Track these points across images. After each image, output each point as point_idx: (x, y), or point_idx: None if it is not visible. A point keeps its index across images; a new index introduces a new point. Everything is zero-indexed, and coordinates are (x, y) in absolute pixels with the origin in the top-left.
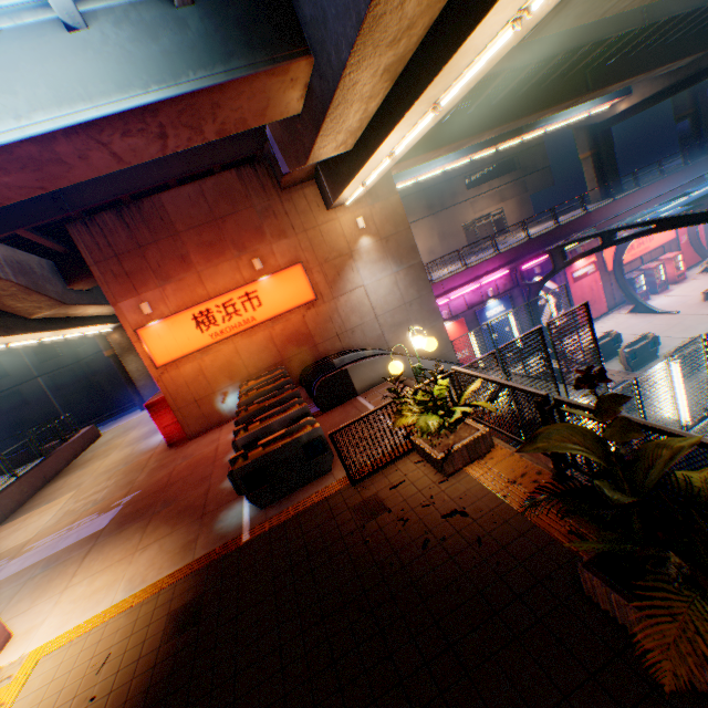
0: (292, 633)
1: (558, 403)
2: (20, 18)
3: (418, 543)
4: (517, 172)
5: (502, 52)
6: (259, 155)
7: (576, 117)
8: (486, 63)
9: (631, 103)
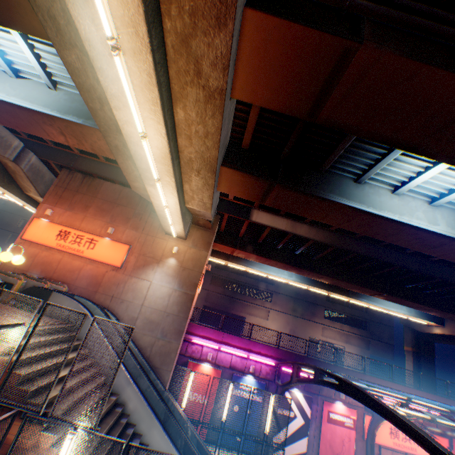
0: None
1: None
2: (41, 80)
3: None
4: (365, 330)
5: (167, 161)
6: None
7: (396, 313)
8: (163, 163)
9: (443, 331)
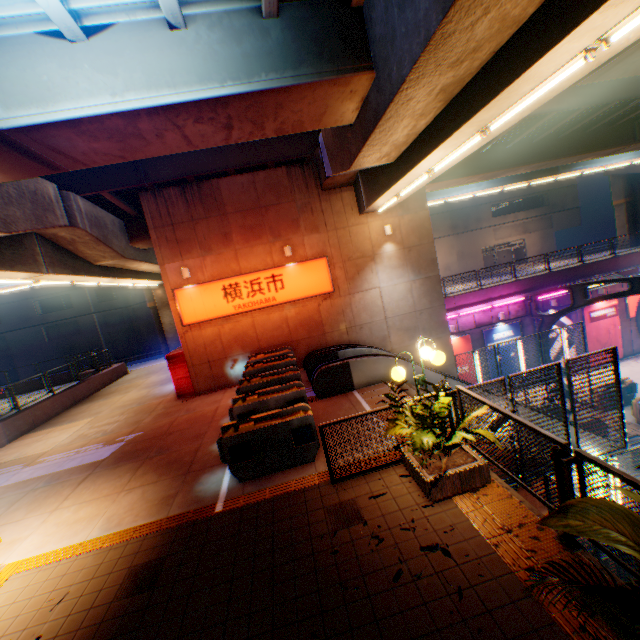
0: (237, 635)
1: (580, 457)
2: (135, 15)
3: (389, 572)
4: (544, 207)
5: (565, 84)
6: (309, 158)
7: (616, 165)
8: (545, 93)
9: None
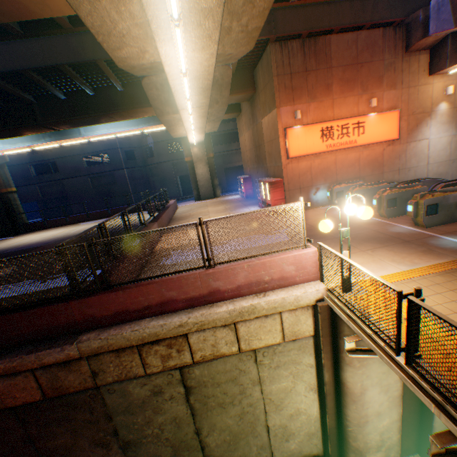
0: None
1: None
2: None
3: None
4: None
5: None
6: (395, 23)
7: None
8: None
9: None
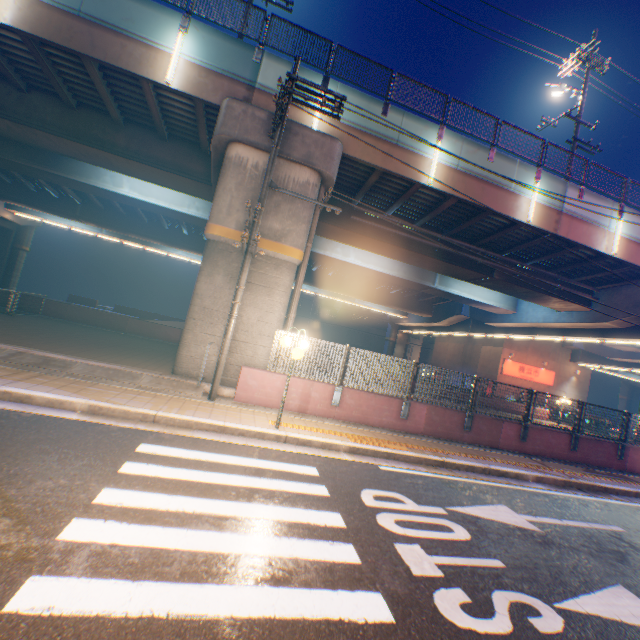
0: None
1: None
2: None
3: None
4: None
5: None
6: None
7: (632, 379)
8: None
9: None
